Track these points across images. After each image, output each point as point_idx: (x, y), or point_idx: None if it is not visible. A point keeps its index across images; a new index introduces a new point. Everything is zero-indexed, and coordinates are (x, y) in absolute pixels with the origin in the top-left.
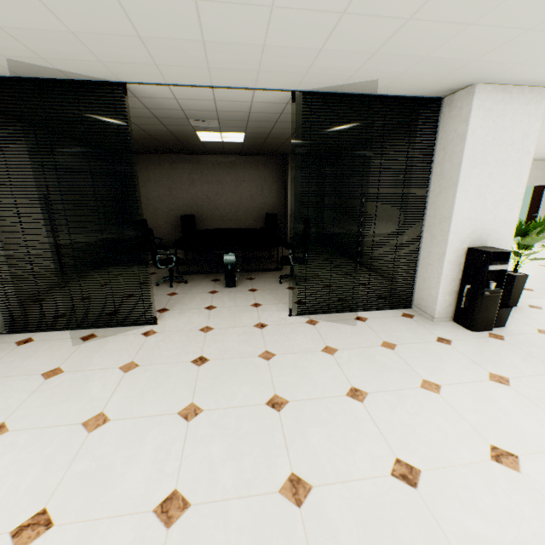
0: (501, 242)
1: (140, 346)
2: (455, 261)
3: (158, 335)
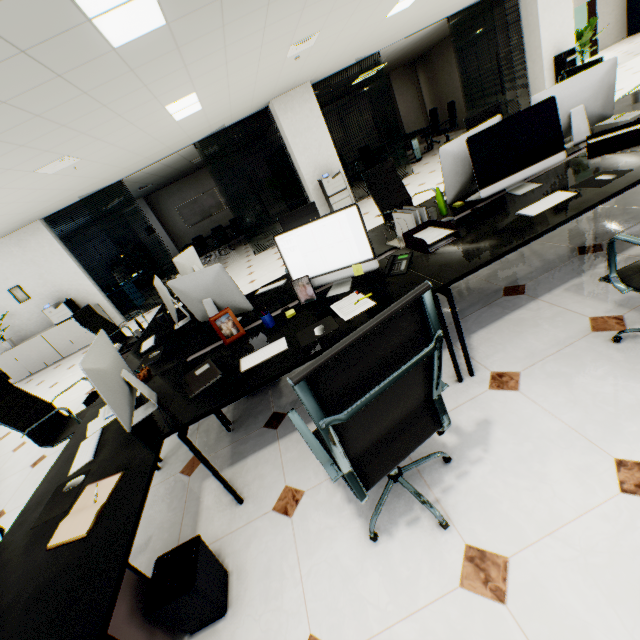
0: (569, 47)
1: (422, 173)
2: (549, 68)
3: (422, 171)
